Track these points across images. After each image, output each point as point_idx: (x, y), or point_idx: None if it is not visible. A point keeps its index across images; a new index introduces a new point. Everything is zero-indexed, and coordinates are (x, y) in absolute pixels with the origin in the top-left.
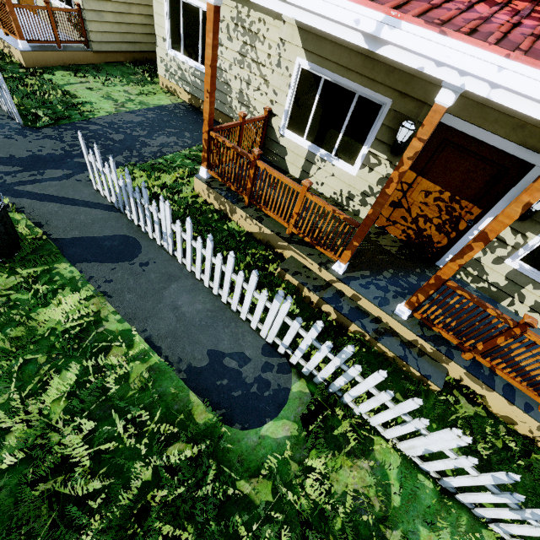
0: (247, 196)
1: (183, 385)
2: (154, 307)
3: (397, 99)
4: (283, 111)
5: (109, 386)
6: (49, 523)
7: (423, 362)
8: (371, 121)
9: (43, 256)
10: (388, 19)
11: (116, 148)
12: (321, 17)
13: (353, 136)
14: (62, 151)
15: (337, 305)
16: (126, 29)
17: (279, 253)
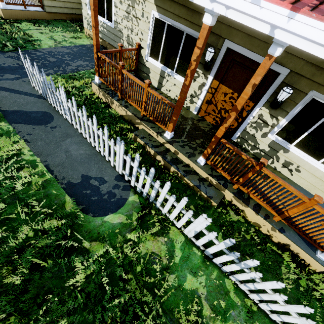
0: (119, 92)
1: (63, 191)
2: (54, 150)
3: None
4: (146, 45)
5: (16, 186)
6: None
7: (209, 189)
8: (193, 49)
9: None
10: None
11: (50, 65)
12: None
13: (184, 59)
14: (17, 65)
15: (164, 156)
16: None
17: (137, 127)
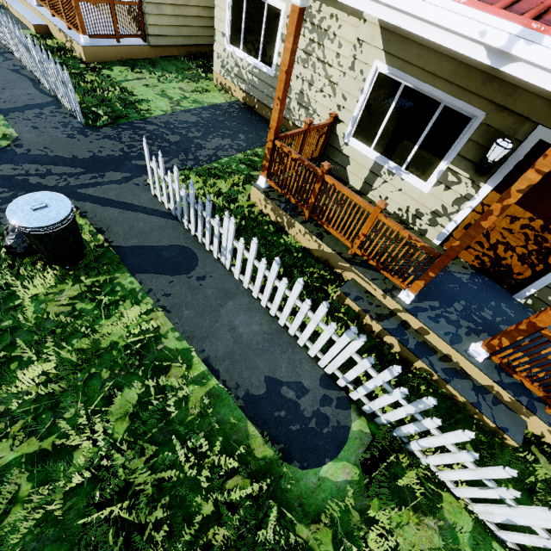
0: (308, 210)
1: (241, 413)
2: (212, 326)
3: (493, 112)
4: (350, 118)
5: (170, 409)
6: (114, 549)
7: (498, 412)
8: (455, 134)
9: (105, 264)
10: (526, 33)
11: (172, 150)
12: (434, 26)
13: (430, 149)
14: (120, 152)
15: (403, 337)
16: (183, 22)
17: (338, 274)
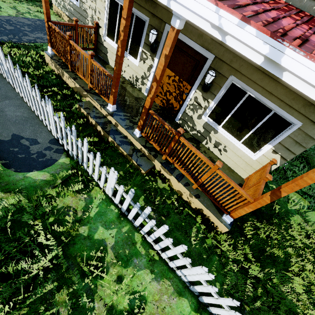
0: (69, 64)
1: None
2: None
3: (151, 17)
4: (103, 25)
5: None
6: None
7: (141, 159)
8: (142, 31)
9: None
10: None
11: (5, 32)
12: None
13: (135, 41)
14: None
15: (104, 126)
16: None
17: (84, 99)
